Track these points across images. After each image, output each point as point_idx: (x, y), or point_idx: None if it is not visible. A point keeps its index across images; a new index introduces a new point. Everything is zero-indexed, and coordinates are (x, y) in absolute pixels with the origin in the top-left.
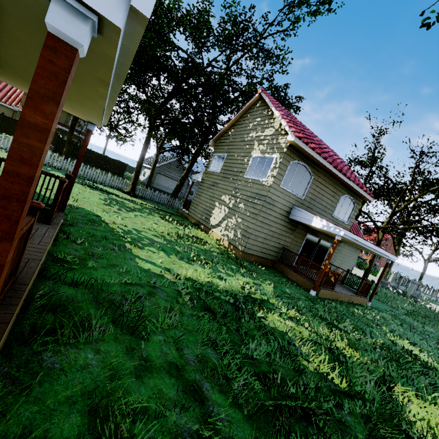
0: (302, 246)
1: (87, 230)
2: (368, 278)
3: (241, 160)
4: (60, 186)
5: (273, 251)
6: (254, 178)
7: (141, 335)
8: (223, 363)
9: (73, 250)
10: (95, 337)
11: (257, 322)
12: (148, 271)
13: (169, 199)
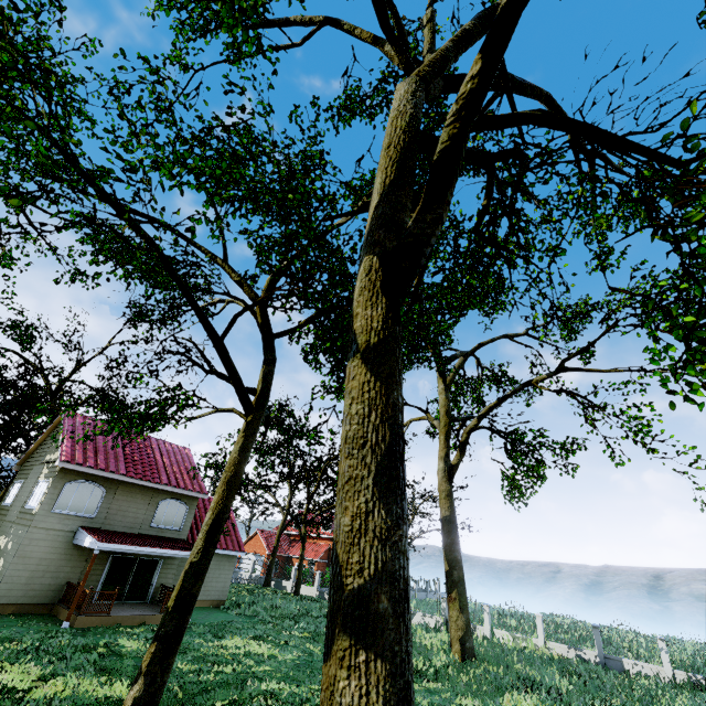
0: (105, 573)
1: None
2: (308, 592)
3: (30, 487)
4: None
5: (50, 591)
6: (30, 507)
7: None
8: None
9: None
10: None
11: None
12: None
13: None
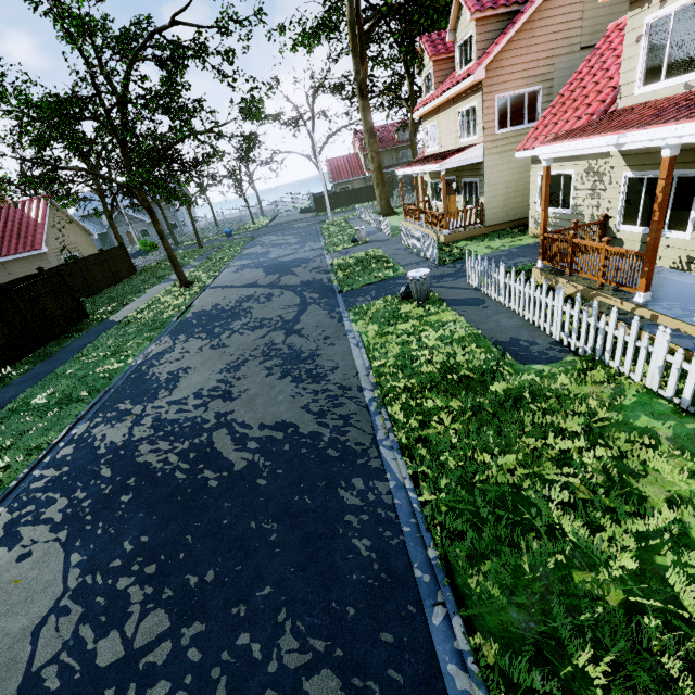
0: None
1: None
2: None
3: None
4: None
5: None
6: None
7: None
8: None
9: None
10: None
11: None
12: None
13: None
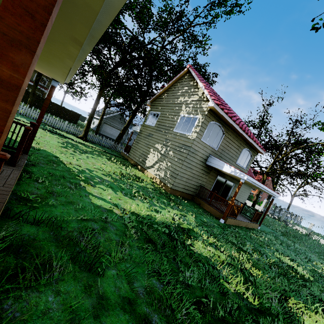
0: (213, 185)
1: (47, 169)
2: (255, 207)
3: (171, 118)
4: (25, 133)
5: (193, 188)
6: (182, 133)
7: (97, 270)
8: (167, 292)
9: (35, 189)
10: (55, 277)
11: (188, 251)
12: (100, 207)
13: (114, 144)
